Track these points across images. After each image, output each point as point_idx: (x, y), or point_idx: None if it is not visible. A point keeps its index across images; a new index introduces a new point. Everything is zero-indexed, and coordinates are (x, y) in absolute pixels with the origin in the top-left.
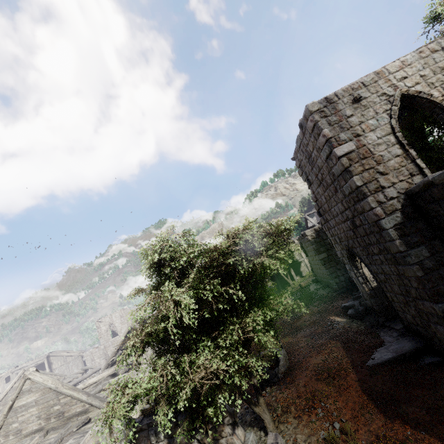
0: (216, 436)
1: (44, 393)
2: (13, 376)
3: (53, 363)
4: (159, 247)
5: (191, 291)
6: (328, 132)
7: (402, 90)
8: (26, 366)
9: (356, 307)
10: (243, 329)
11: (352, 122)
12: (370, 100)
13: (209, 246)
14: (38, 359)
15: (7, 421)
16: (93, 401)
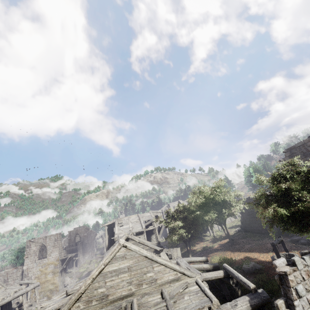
0: None
1: (139, 260)
2: None
3: None
4: None
5: None
6: None
7: None
8: None
9: (305, 239)
10: None
11: None
12: None
13: None
14: None
15: (93, 285)
16: (185, 270)
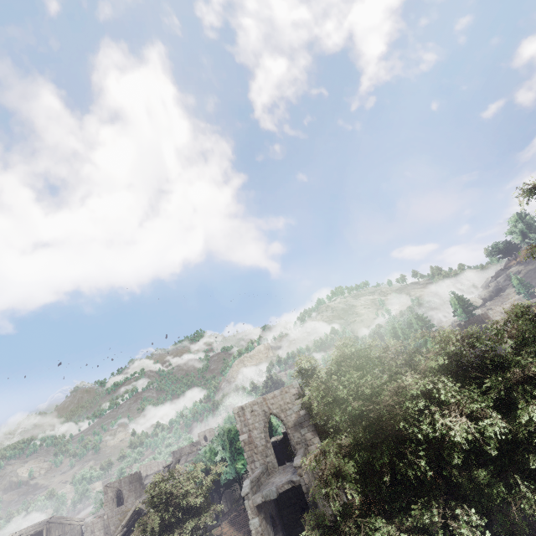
0: None
1: None
2: None
3: (50, 531)
4: (153, 488)
5: (160, 513)
6: (238, 426)
7: (270, 411)
8: (25, 533)
9: None
10: (180, 531)
11: (249, 423)
12: (258, 412)
13: (169, 495)
14: (38, 526)
15: None
16: None
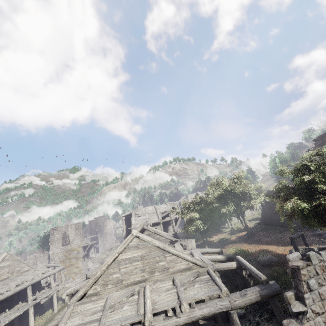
0: None
1: (151, 250)
2: None
3: None
4: None
5: None
6: None
7: None
8: None
9: None
10: None
11: None
12: None
13: None
14: None
15: (108, 271)
16: (197, 261)
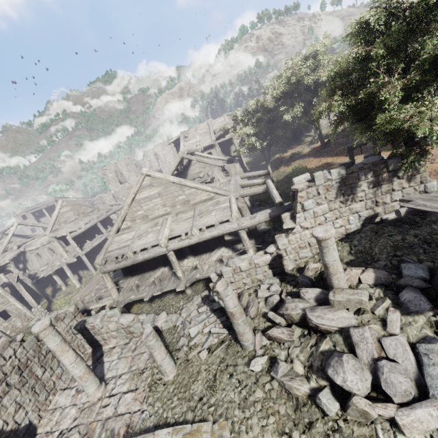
0: (414, 173)
1: (167, 186)
2: (28, 215)
3: None
4: None
5: None
6: None
7: None
8: (38, 207)
9: None
10: None
11: None
12: None
13: None
14: (47, 202)
15: (132, 210)
16: (218, 191)
